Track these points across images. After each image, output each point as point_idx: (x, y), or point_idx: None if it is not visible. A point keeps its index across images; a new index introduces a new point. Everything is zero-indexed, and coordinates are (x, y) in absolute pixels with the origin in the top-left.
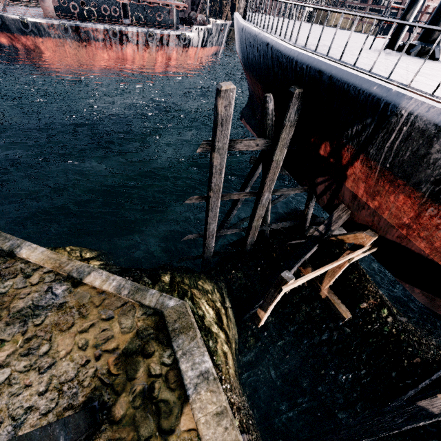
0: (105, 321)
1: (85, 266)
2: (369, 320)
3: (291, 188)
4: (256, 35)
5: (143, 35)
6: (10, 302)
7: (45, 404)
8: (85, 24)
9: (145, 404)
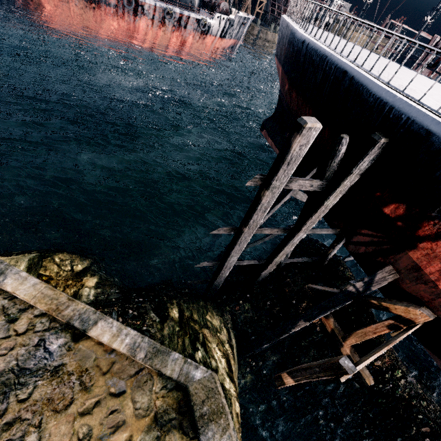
0: (115, 397)
1: (91, 311)
2: (382, 380)
3: (324, 229)
4: (327, 55)
5: (161, 11)
6: None
7: None
8: None
9: None
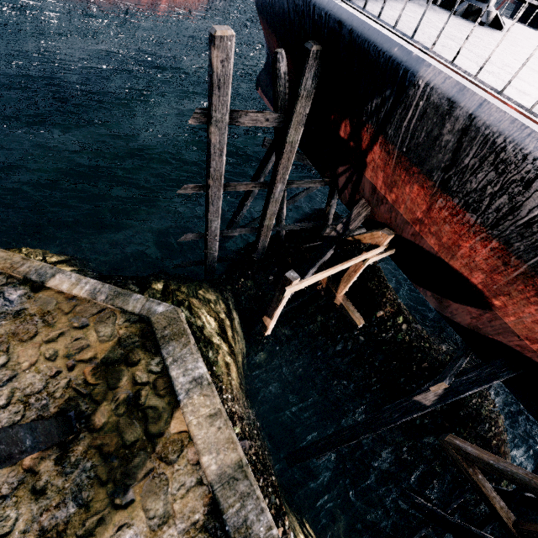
0: (78, 329)
1: (47, 267)
2: (384, 328)
3: (309, 180)
4: None
5: None
6: None
7: (8, 418)
8: None
9: (130, 411)
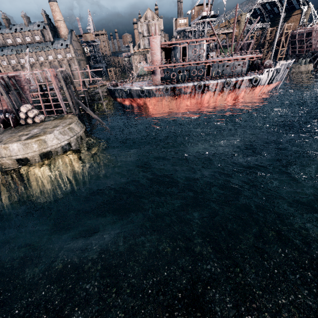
0: None
1: None
2: None
3: None
4: None
5: (221, 84)
6: None
7: None
8: (180, 84)
9: None
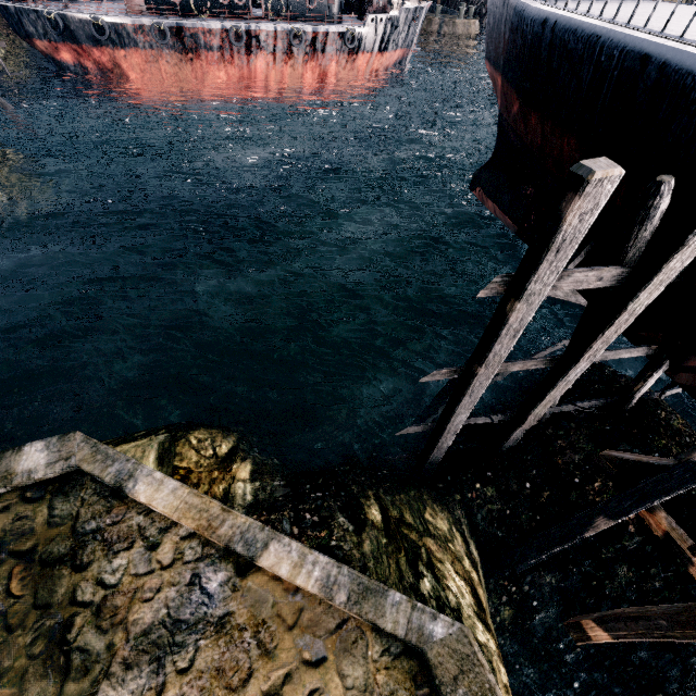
0: (312, 668)
1: (256, 527)
2: None
3: (625, 349)
4: (599, 35)
5: (285, 36)
6: (127, 608)
7: None
8: (192, 22)
9: None
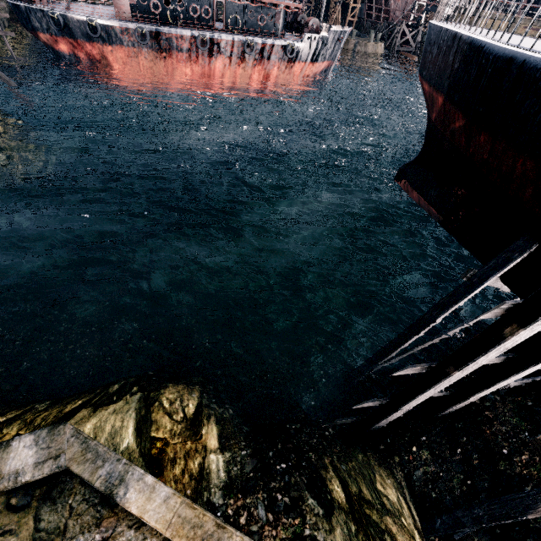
0: None
1: None
2: None
3: None
4: None
5: (240, 45)
6: None
7: None
8: (168, 29)
9: None
